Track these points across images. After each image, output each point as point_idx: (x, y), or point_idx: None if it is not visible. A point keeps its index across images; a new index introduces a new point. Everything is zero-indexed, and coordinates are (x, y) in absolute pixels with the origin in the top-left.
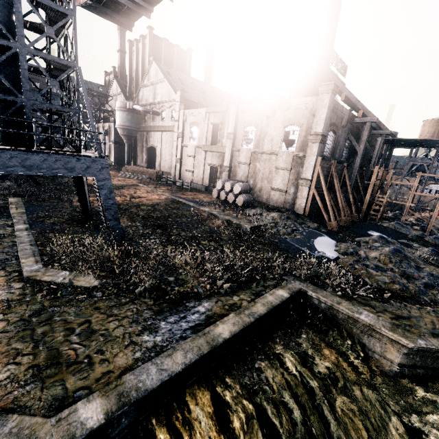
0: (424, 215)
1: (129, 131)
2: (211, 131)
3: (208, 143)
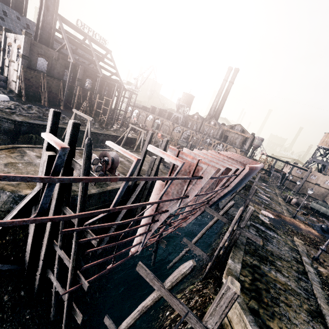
0: (104, 117)
1: None
2: None
3: None
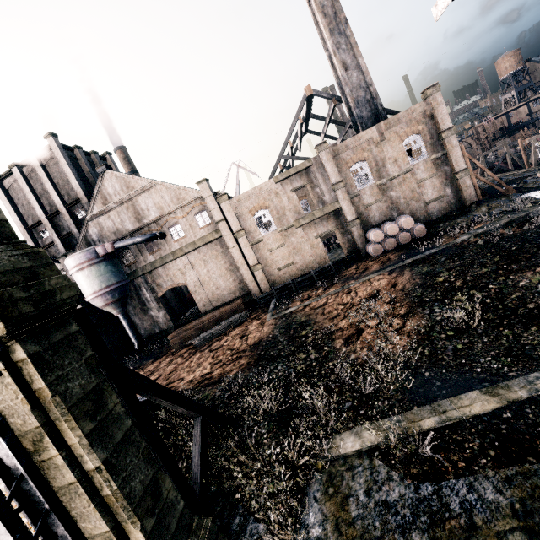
0: None
1: (122, 289)
2: (297, 199)
3: (298, 216)
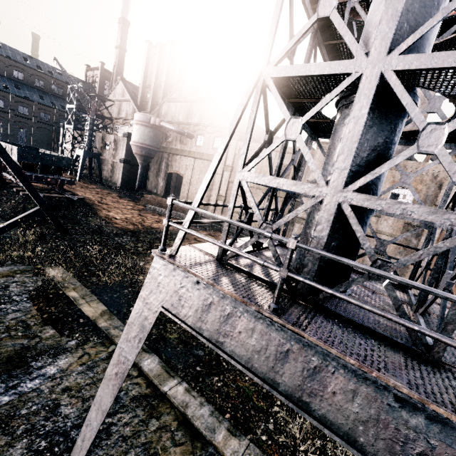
0: None
1: (149, 151)
2: None
3: None
